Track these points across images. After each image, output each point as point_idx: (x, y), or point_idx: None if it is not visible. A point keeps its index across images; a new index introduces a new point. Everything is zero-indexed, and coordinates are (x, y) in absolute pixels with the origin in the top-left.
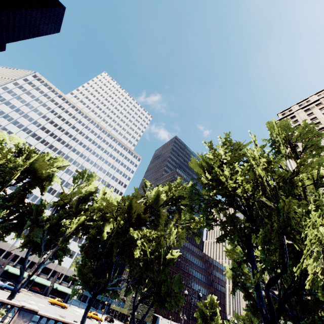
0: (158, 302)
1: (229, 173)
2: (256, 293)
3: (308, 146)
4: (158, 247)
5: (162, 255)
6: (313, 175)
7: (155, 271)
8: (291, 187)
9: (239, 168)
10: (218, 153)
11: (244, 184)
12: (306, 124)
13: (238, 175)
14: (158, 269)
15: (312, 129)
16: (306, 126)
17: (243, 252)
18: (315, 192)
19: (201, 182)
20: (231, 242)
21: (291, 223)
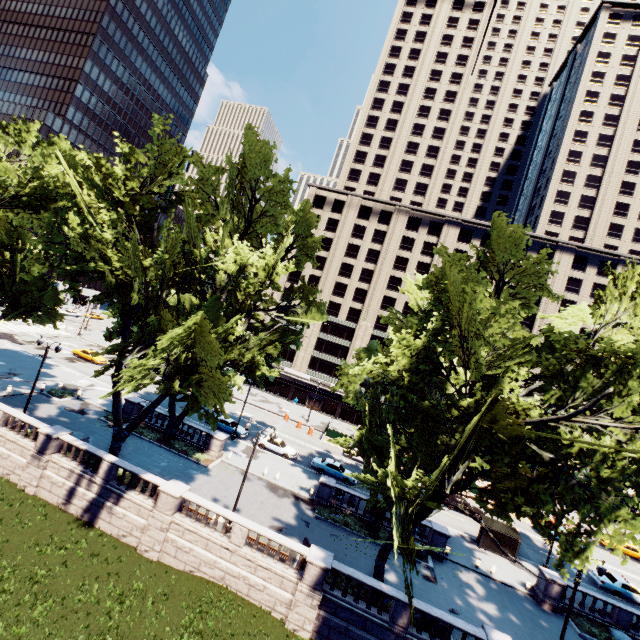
0: (17, 315)
1: (114, 236)
2: (116, 367)
3: (269, 212)
4: (13, 236)
5: (18, 262)
6: (245, 259)
7: (5, 278)
8: (211, 267)
9: (115, 255)
10: (115, 174)
11: (126, 268)
12: (287, 176)
13: (114, 259)
14: (12, 278)
15: (287, 190)
16: (285, 179)
17: (121, 324)
18: (232, 281)
19: (77, 207)
20: (112, 307)
21: (164, 327)
